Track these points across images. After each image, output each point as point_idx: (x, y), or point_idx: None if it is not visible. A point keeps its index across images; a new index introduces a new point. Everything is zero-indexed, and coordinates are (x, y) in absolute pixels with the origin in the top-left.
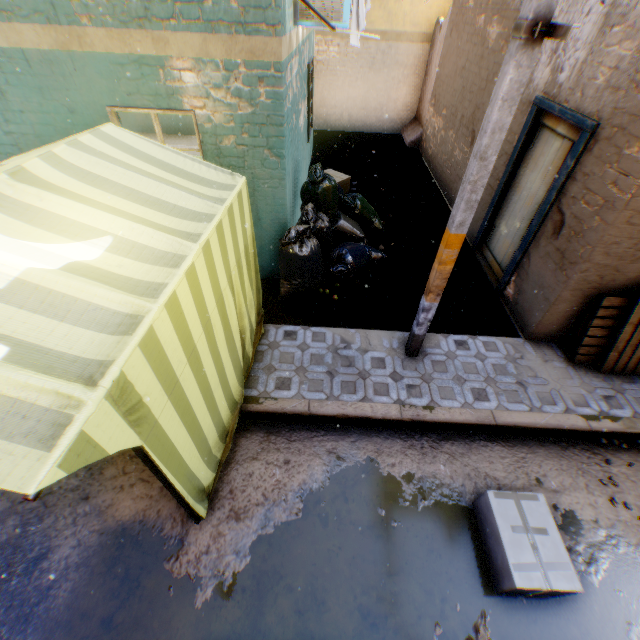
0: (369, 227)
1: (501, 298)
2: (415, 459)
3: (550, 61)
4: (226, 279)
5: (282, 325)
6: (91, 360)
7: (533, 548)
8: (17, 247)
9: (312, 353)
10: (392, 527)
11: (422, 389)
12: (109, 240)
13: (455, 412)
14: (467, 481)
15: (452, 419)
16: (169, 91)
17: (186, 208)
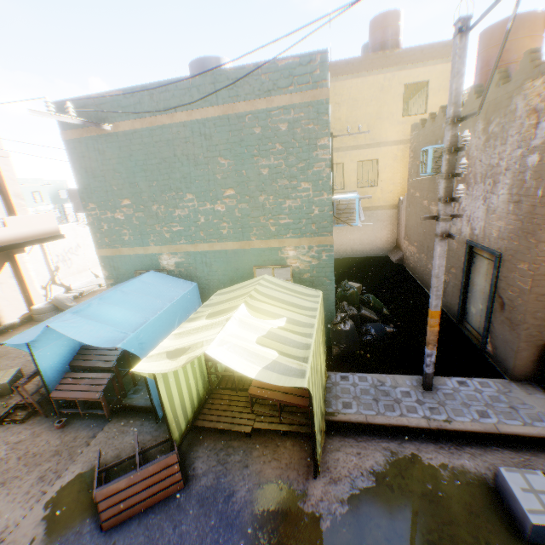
0: (380, 313)
1: (485, 354)
2: (445, 455)
3: (467, 224)
4: (320, 337)
5: (338, 372)
6: (300, 357)
7: (539, 501)
8: (261, 321)
9: (361, 388)
10: (439, 495)
11: (439, 410)
12: (285, 319)
13: (466, 424)
14: (487, 471)
15: (465, 428)
16: (281, 258)
17: (304, 306)
